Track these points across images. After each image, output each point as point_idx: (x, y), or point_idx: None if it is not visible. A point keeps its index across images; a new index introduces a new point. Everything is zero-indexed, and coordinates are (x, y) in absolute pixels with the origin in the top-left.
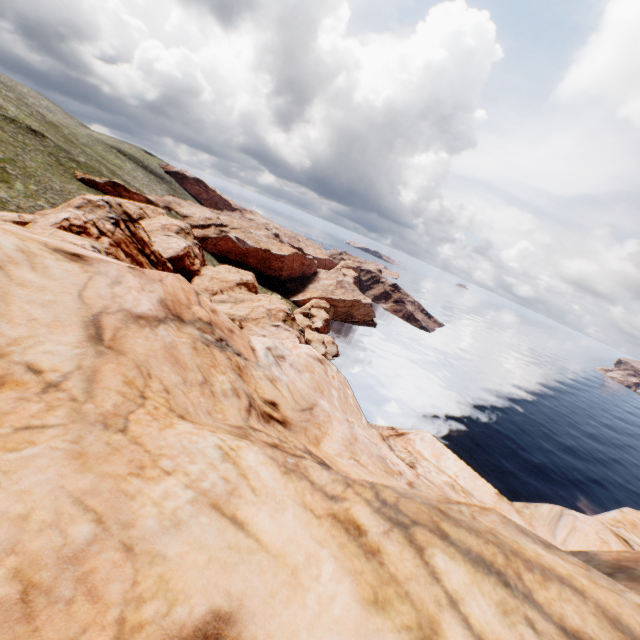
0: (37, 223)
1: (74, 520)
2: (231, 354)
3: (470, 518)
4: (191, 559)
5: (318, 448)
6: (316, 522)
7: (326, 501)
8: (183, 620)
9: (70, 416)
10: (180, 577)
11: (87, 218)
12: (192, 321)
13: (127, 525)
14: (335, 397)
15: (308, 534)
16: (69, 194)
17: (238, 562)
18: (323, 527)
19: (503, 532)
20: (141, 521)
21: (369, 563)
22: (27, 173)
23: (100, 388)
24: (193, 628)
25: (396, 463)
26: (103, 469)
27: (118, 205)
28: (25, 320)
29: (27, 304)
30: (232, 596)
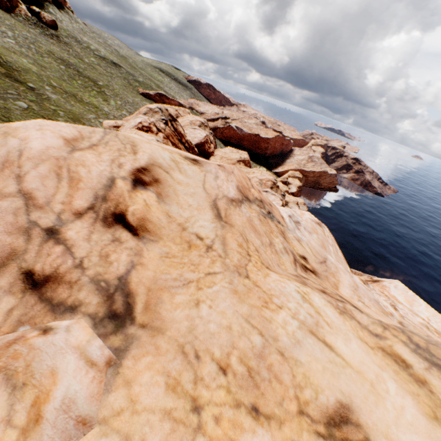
0: (124, 126)
1: (250, 332)
2: (276, 223)
3: None
4: (314, 366)
5: (339, 292)
6: (371, 351)
7: (372, 337)
8: (325, 403)
9: (222, 267)
10: (313, 376)
11: (150, 121)
12: (253, 200)
13: (275, 339)
14: (331, 252)
15: (370, 359)
16: (137, 105)
17: (338, 372)
18: (377, 356)
19: None
20: (280, 337)
21: (421, 389)
22: (115, 93)
23: (228, 249)
24: (332, 410)
25: (386, 306)
26: (249, 302)
27: (166, 110)
28: (187, 206)
29: (184, 196)
30: (344, 394)
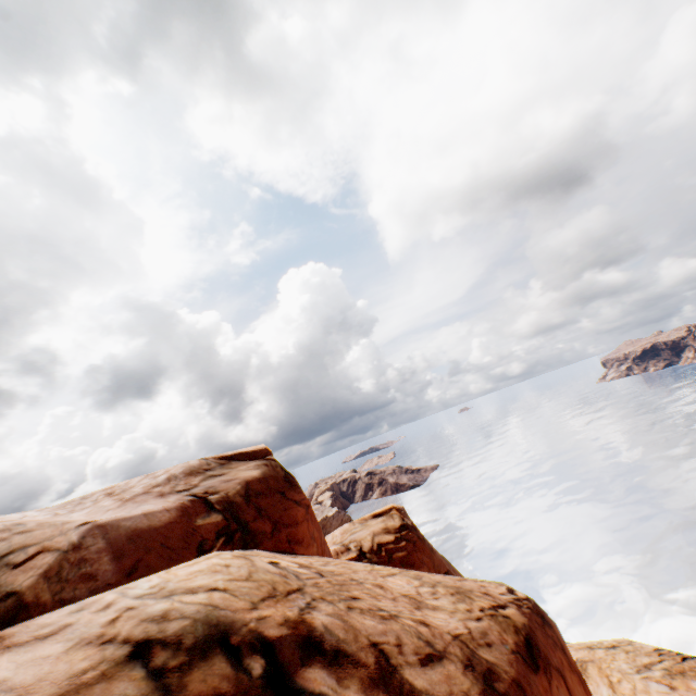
0: None
1: None
2: None
3: None
4: None
5: None
6: None
7: None
8: None
9: None
10: None
11: None
12: None
13: None
14: None
15: None
16: None
17: None
18: None
19: None
20: None
21: None
22: None
23: None
24: None
25: None
26: None
27: None
28: None
29: None
30: None
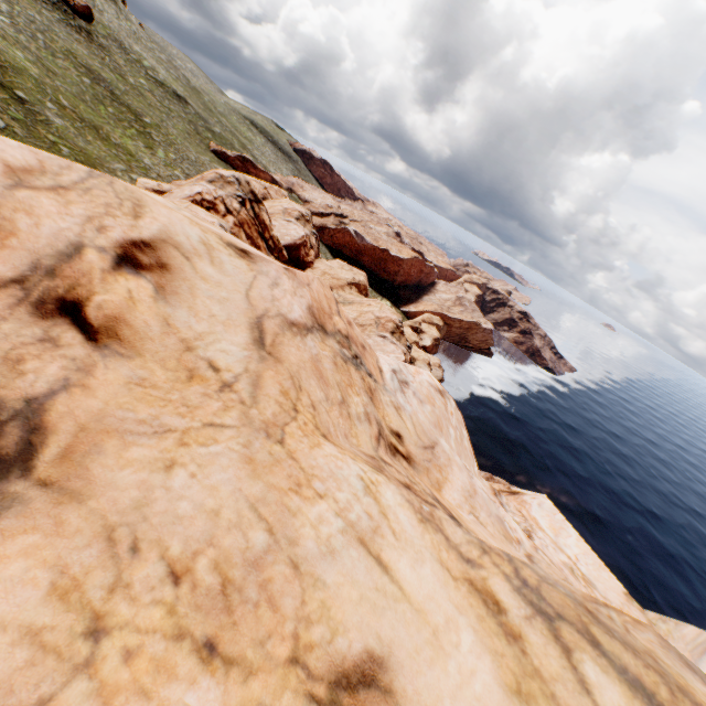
0: (173, 194)
1: (252, 525)
2: (364, 374)
3: (623, 629)
4: (346, 592)
5: (440, 495)
6: (453, 584)
7: (461, 563)
8: (344, 652)
9: (241, 419)
10: (338, 607)
11: (217, 194)
12: (333, 333)
13: (292, 542)
14: (452, 437)
15: (446, 595)
16: (202, 166)
17: (385, 607)
18: (460, 591)
19: (664, 659)
20: (303, 541)
21: (510, 647)
22: (168, 141)
23: (262, 394)
24: (352, 662)
25: (514, 528)
26: (269, 479)
27: (246, 183)
28: (206, 315)
29: (208, 299)
30: (382, 641)
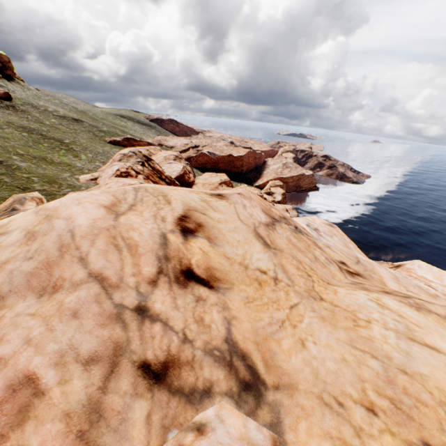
0: (102, 177)
1: (364, 358)
2: (306, 235)
3: None
4: (437, 375)
5: (390, 288)
6: None
7: None
8: None
9: (297, 296)
10: (445, 387)
11: (126, 166)
12: (279, 219)
13: (388, 358)
14: (353, 249)
15: None
16: (108, 153)
17: None
18: None
19: None
20: (390, 354)
21: None
22: (83, 147)
23: (291, 275)
24: None
25: (427, 288)
26: (340, 325)
27: (139, 152)
28: (236, 243)
29: (229, 233)
30: None
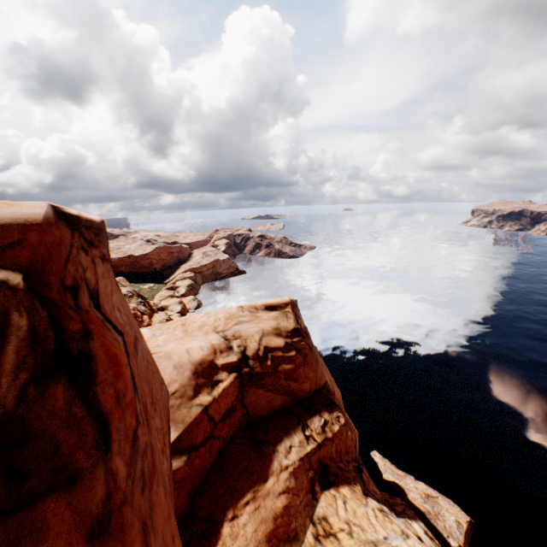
0: None
1: None
2: None
3: None
4: None
5: None
6: None
7: None
8: None
9: None
10: None
11: None
12: None
13: None
14: None
15: None
16: None
17: None
18: None
19: None
20: None
21: None
22: None
23: None
24: None
25: None
26: None
27: None
28: None
29: None
30: None
